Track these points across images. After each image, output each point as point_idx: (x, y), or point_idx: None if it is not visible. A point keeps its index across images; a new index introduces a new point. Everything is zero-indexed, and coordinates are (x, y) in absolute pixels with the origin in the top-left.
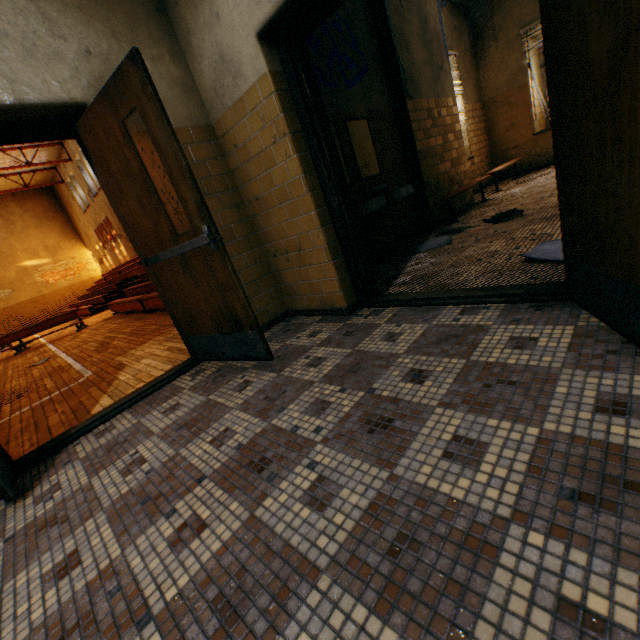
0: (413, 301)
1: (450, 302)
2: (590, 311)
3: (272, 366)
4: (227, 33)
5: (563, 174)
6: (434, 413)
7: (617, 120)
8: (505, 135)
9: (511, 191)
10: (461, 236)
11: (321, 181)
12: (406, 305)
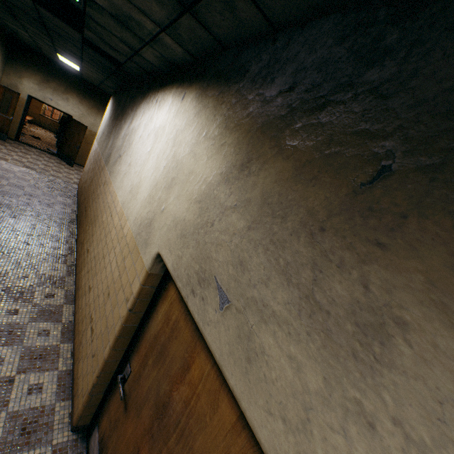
0: (31, 146)
1: (39, 149)
2: (59, 157)
3: (6, 142)
4: (22, 87)
5: (61, 144)
6: (45, 158)
7: (67, 143)
8: (31, 106)
9: (32, 129)
10: (27, 136)
11: (23, 117)
12: (29, 146)
